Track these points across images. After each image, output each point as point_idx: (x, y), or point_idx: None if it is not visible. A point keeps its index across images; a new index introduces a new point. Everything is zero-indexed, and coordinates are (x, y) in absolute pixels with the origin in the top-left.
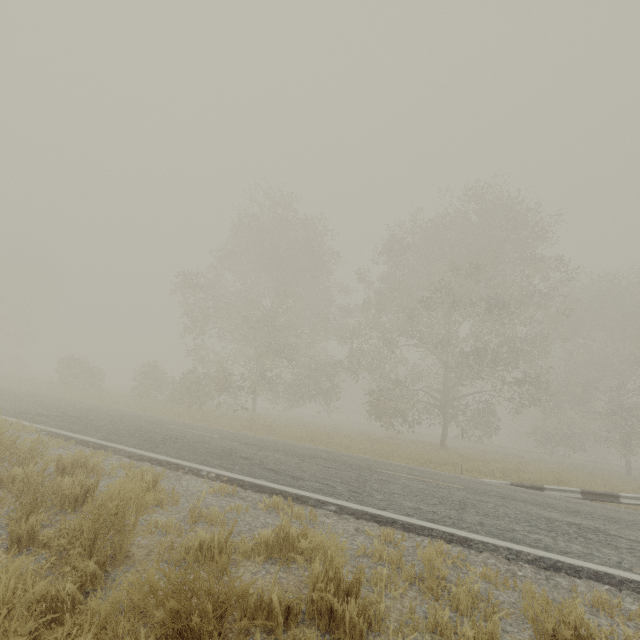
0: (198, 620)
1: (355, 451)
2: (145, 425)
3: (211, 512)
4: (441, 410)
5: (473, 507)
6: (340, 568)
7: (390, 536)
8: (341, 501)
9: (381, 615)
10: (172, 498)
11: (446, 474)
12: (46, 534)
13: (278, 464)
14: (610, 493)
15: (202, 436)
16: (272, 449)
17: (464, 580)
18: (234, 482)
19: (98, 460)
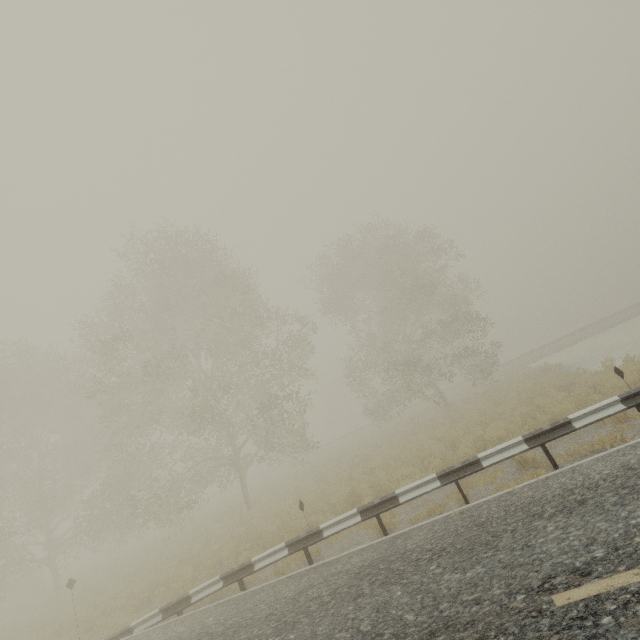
0: None
1: None
2: None
3: None
4: (234, 467)
5: None
6: None
7: None
8: None
9: None
10: None
11: None
12: None
13: None
14: (181, 598)
15: None
16: None
17: None
18: None
19: None
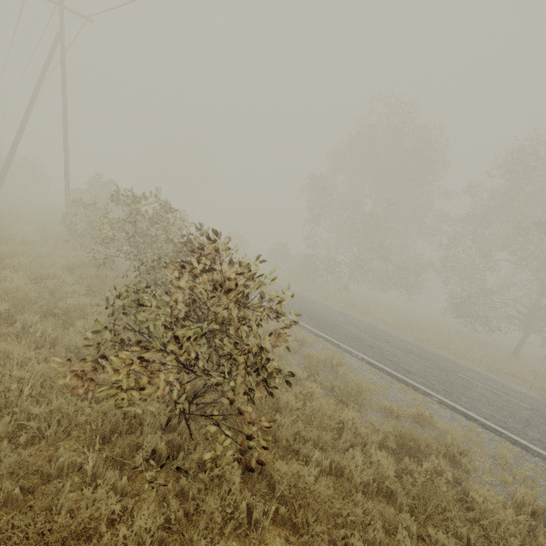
0: (412, 443)
1: (434, 346)
2: (299, 303)
3: (376, 386)
4: (523, 324)
5: (536, 427)
6: (459, 442)
7: (475, 429)
8: (440, 396)
9: (476, 466)
10: (351, 371)
11: (515, 389)
12: (327, 384)
13: (391, 356)
14: None
15: (335, 319)
16: (381, 339)
17: (521, 468)
18: (373, 365)
19: (309, 339)
